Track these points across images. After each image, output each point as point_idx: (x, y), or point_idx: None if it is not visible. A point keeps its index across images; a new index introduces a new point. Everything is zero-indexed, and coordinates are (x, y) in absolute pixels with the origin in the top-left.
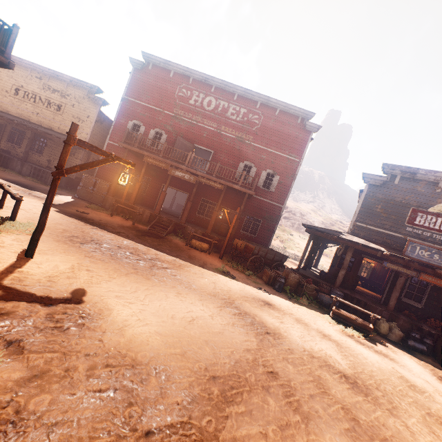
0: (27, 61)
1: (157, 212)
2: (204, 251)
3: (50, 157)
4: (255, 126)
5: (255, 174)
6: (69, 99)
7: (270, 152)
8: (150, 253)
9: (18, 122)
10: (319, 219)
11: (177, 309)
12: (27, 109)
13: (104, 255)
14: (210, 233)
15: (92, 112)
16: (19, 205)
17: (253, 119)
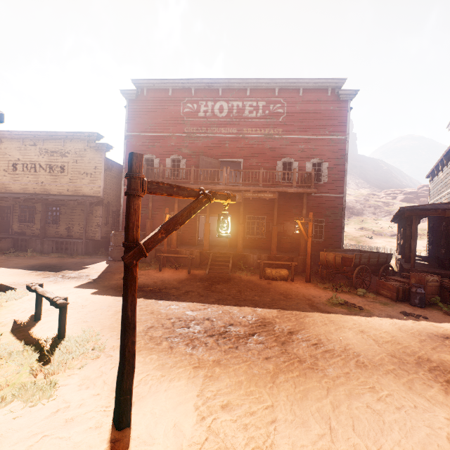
0: (16, 132)
1: (206, 248)
2: (285, 279)
3: (67, 224)
4: (281, 116)
5: (299, 169)
6: (70, 156)
7: (307, 140)
8: (247, 311)
9: (25, 198)
10: (350, 198)
11: (432, 447)
12: (30, 181)
13: (209, 348)
14: (276, 253)
15: (97, 161)
16: (65, 312)
17: (275, 110)
